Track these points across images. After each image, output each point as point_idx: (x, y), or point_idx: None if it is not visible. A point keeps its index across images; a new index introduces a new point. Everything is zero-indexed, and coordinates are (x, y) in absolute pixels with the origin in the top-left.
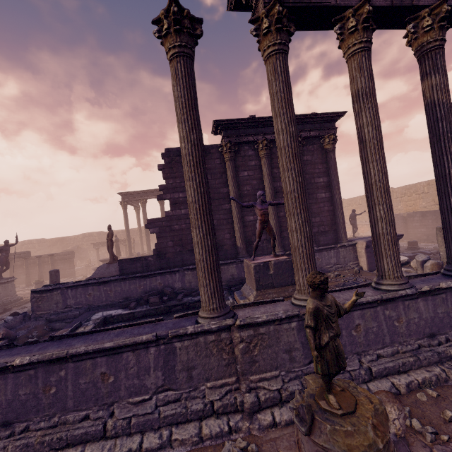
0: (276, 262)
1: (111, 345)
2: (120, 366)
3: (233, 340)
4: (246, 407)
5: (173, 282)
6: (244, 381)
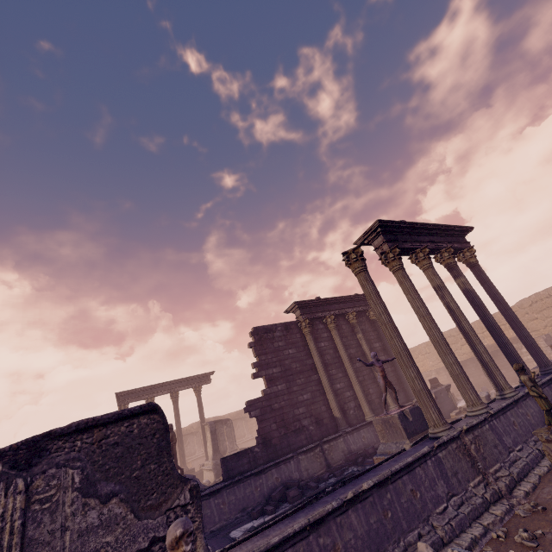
0: (410, 409)
1: (412, 459)
2: (418, 481)
3: (467, 444)
4: (504, 490)
5: (290, 474)
6: (489, 474)
